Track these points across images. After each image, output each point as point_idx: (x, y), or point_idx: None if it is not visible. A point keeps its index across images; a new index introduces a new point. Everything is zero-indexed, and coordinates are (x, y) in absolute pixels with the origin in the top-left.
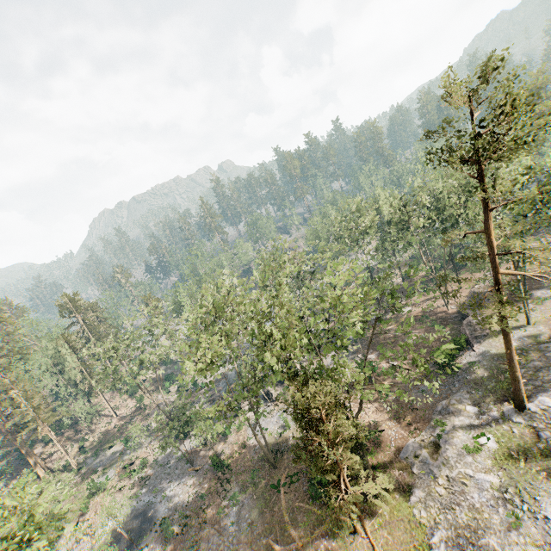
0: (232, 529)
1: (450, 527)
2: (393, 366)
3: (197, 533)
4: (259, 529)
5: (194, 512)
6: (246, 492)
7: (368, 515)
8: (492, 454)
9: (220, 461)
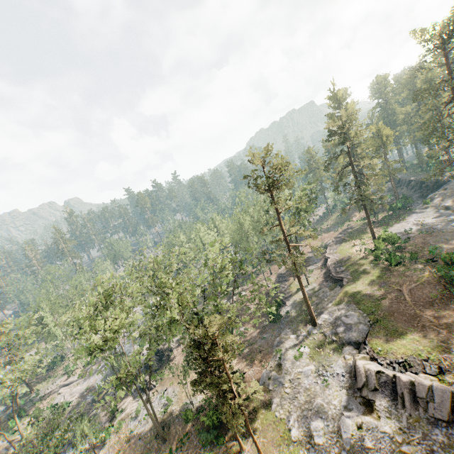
0: None
1: (297, 409)
2: (248, 308)
3: None
4: None
5: None
6: None
7: (247, 434)
8: (308, 355)
9: None
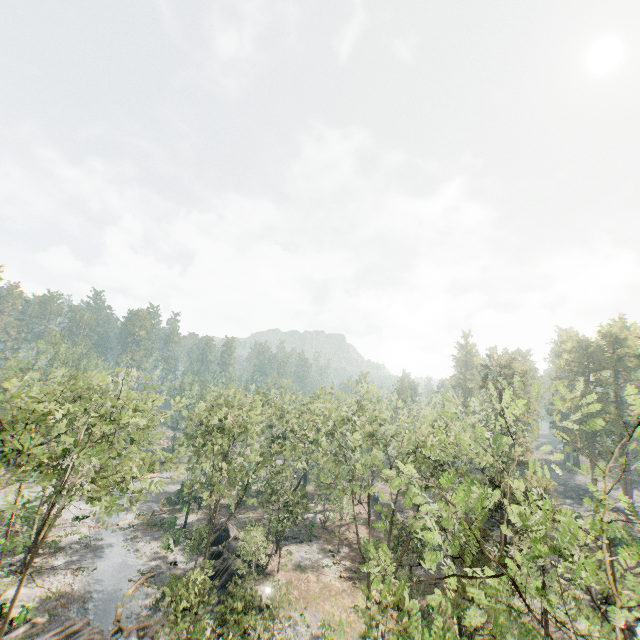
0: None
1: None
2: None
3: None
4: None
5: None
6: None
7: None
8: None
9: None
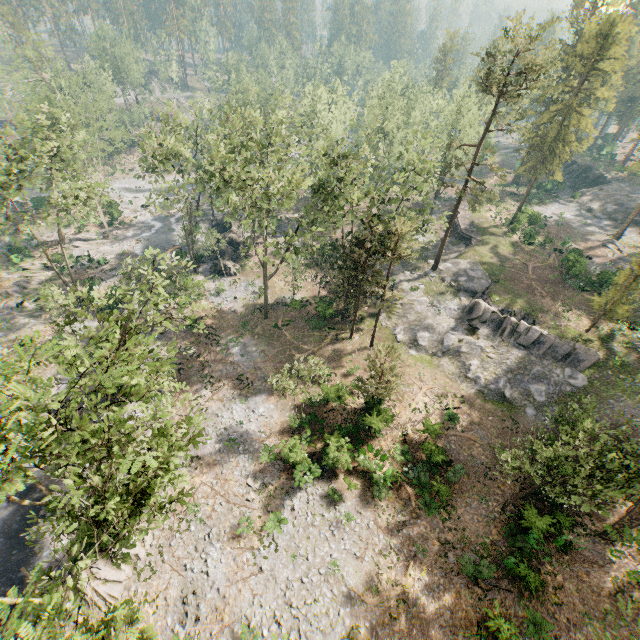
0: (243, 359)
1: (405, 324)
2: None
3: (202, 370)
4: (273, 352)
5: (185, 360)
6: (243, 337)
7: (354, 330)
8: (423, 290)
9: (196, 322)
